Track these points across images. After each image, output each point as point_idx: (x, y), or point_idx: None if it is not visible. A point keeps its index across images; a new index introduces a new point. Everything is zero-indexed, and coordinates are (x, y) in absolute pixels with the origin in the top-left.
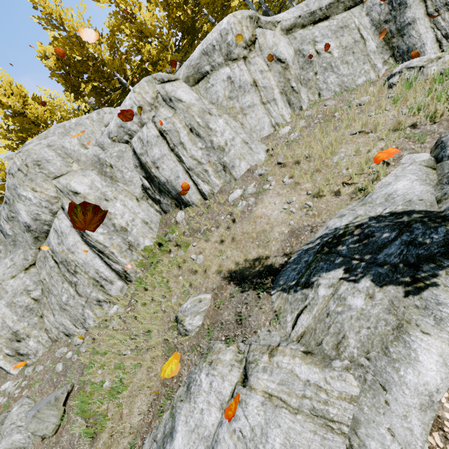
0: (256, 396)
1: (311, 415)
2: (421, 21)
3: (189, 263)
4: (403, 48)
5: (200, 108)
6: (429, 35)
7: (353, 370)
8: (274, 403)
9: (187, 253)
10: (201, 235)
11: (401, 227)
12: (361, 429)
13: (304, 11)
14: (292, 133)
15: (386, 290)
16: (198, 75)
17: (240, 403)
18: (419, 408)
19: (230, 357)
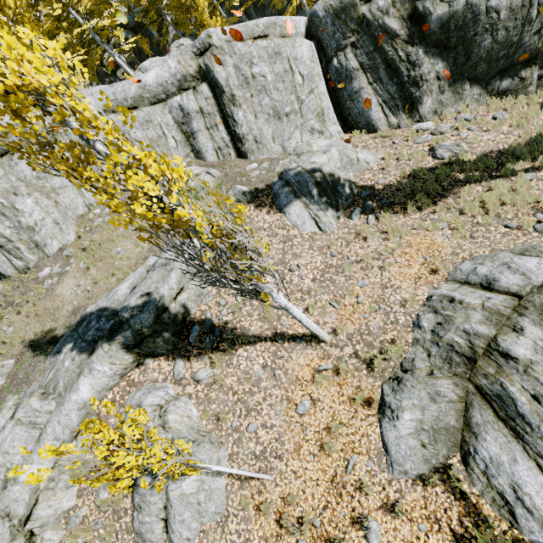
0: (13, 422)
1: (28, 424)
2: (203, 132)
3: (1, 334)
4: (196, 148)
5: (4, 188)
6: (209, 144)
7: (56, 398)
8: (17, 423)
9: (1, 325)
10: (14, 308)
11: (99, 319)
12: (48, 424)
13: (111, 100)
14: (98, 219)
15: (81, 355)
16: (0, 150)
17: (4, 428)
18: (77, 410)
19: (11, 403)
